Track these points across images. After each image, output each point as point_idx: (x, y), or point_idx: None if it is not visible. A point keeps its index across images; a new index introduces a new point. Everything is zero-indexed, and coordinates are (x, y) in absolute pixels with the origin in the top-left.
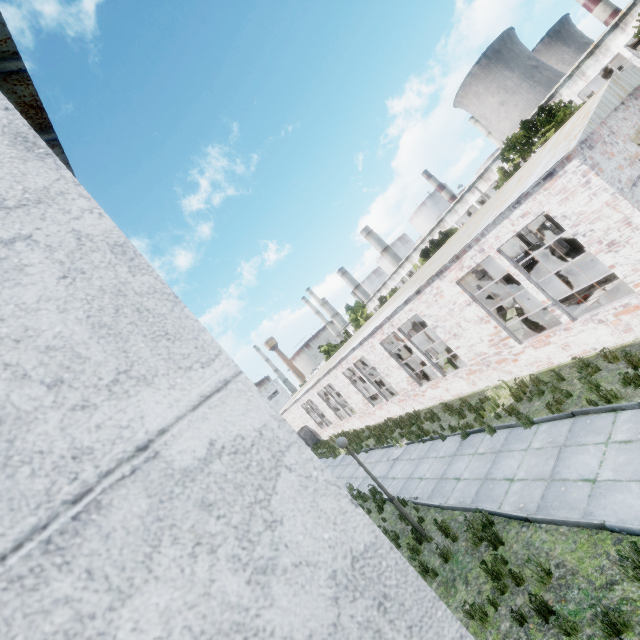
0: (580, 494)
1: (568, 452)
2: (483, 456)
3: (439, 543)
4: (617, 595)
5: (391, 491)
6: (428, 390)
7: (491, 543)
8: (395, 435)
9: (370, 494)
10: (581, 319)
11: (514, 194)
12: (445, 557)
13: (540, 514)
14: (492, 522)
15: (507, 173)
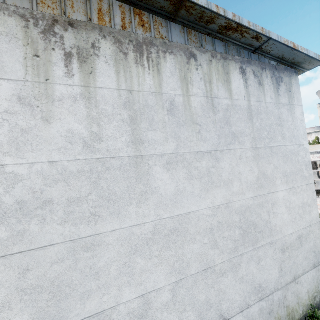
0: None
1: None
2: None
3: None
4: None
5: None
6: None
7: None
8: None
9: None
10: None
11: None
12: None
13: None
14: None
15: (318, 141)
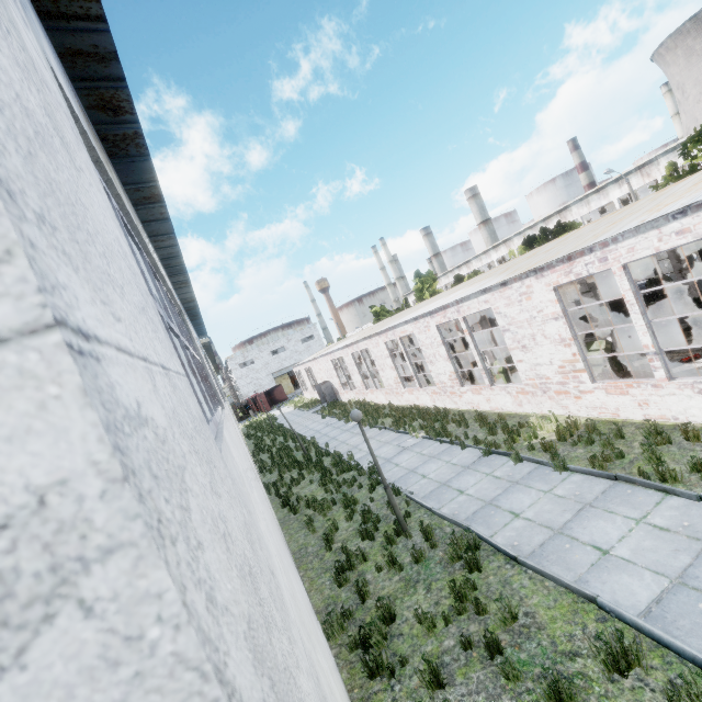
0: (584, 559)
1: (591, 513)
2: (497, 480)
3: (417, 543)
4: (576, 667)
5: (389, 476)
6: (468, 393)
7: (468, 566)
8: (415, 424)
9: (367, 471)
10: (680, 381)
11: (682, 200)
12: (417, 558)
13: (531, 560)
14: (478, 547)
15: (677, 173)
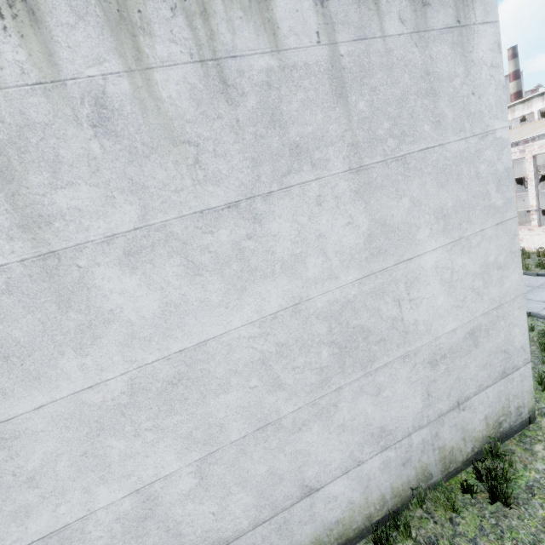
0: None
1: None
2: None
3: None
4: None
5: None
6: None
7: None
8: None
9: None
10: (544, 227)
11: None
12: None
13: None
14: None
15: None
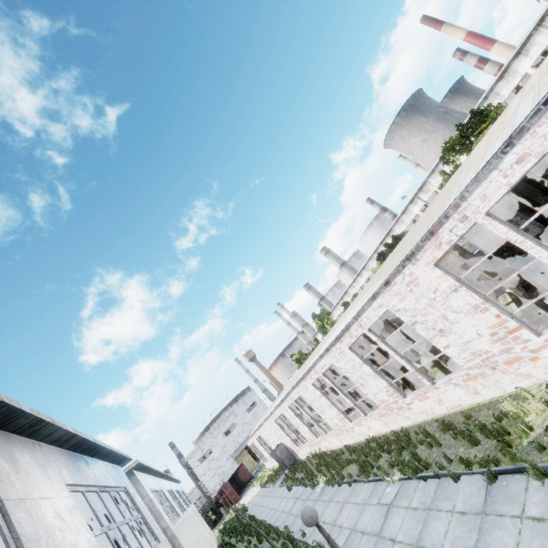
0: None
1: None
2: (543, 525)
3: None
4: None
5: None
6: (414, 402)
7: None
8: (382, 462)
9: None
10: None
11: (495, 143)
12: None
13: None
14: None
15: (449, 175)
